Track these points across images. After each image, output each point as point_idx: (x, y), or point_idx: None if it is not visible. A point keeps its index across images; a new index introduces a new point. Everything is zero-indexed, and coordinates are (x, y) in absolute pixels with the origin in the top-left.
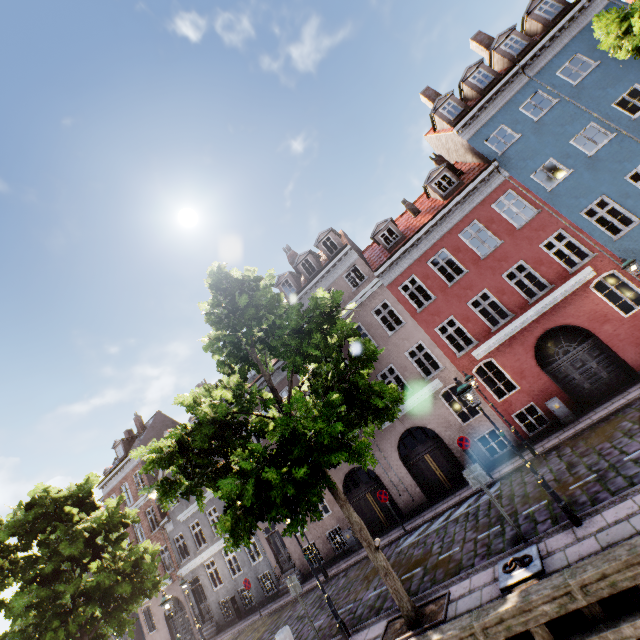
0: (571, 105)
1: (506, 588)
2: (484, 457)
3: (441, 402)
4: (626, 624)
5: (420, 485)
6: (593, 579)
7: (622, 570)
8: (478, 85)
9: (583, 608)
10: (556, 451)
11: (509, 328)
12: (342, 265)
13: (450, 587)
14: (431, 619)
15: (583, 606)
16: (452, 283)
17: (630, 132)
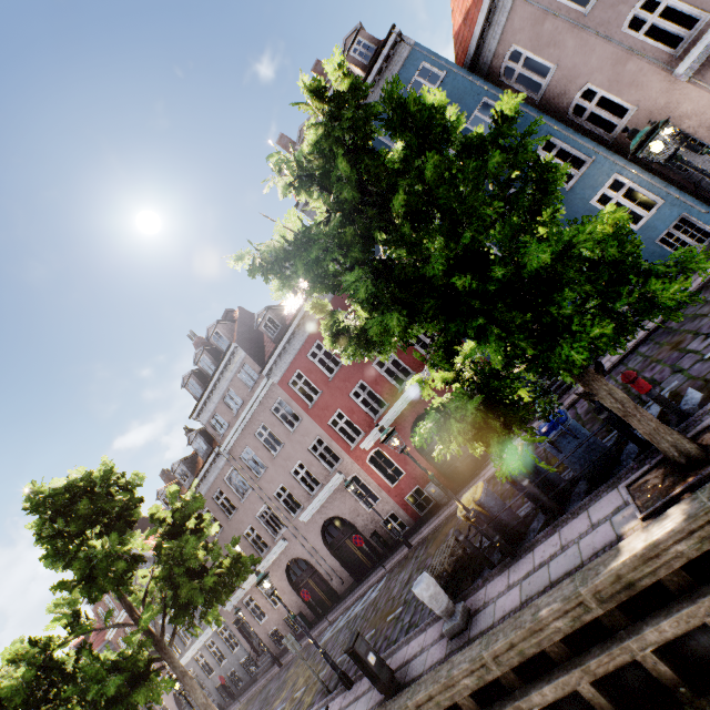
0: None
1: None
2: (390, 538)
3: (347, 492)
4: None
5: (348, 567)
6: None
7: None
8: None
9: None
10: (420, 547)
11: (385, 419)
12: (233, 364)
13: None
14: None
15: None
16: (332, 376)
17: None
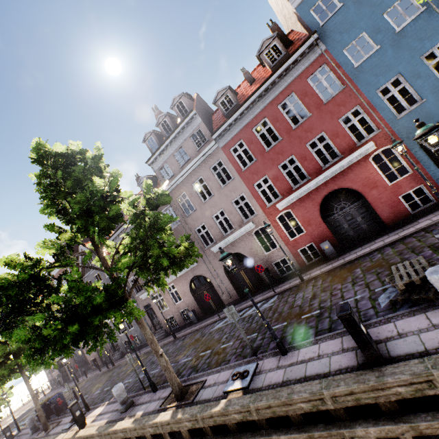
0: None
1: (226, 392)
2: (276, 275)
3: (253, 238)
4: (275, 436)
5: (236, 288)
6: (263, 407)
7: (280, 406)
8: None
9: (256, 420)
10: (314, 281)
11: (304, 188)
12: (189, 128)
13: (209, 375)
14: (188, 398)
15: (256, 419)
16: (269, 149)
17: None
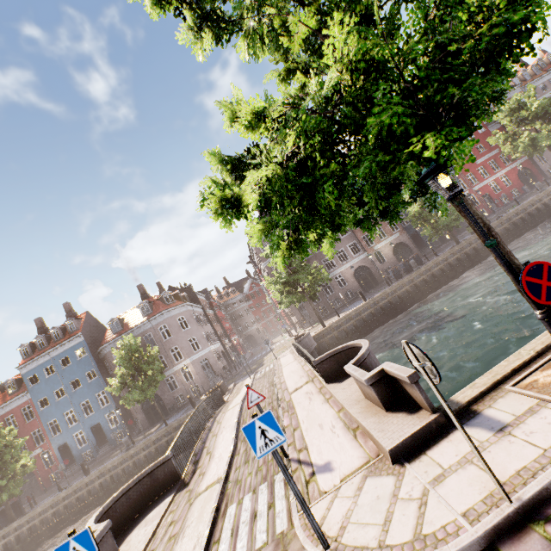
0: (60, 376)
1: None
2: None
3: None
4: None
5: None
6: None
7: None
8: (39, 346)
9: None
10: None
11: None
12: None
13: None
14: None
15: None
16: None
17: (71, 396)
